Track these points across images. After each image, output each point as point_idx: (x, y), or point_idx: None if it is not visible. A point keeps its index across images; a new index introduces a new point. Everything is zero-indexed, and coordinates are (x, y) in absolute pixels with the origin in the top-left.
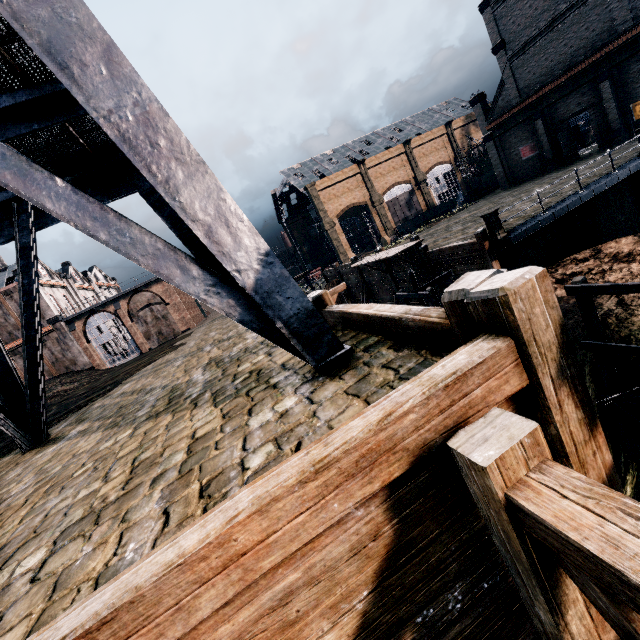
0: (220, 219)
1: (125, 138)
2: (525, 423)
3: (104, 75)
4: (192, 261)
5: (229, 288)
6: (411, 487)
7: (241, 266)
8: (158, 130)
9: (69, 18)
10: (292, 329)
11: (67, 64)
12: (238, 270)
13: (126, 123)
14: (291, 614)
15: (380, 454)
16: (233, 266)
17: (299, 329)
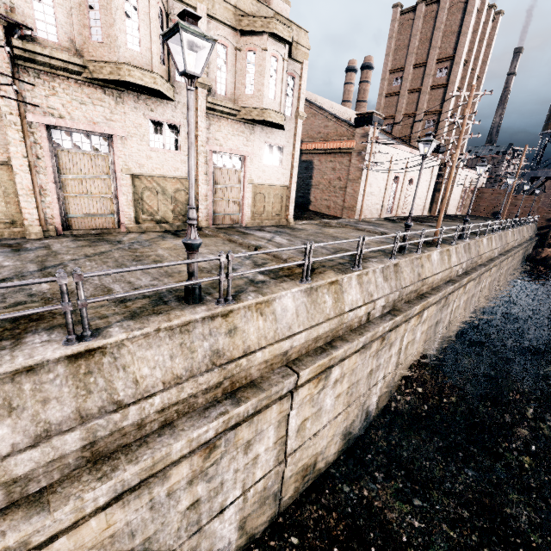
0: None
1: None
2: None
3: None
4: None
5: None
6: None
7: None
8: None
9: None
10: None
11: None
12: None
13: None
14: None
15: None
16: None
17: None
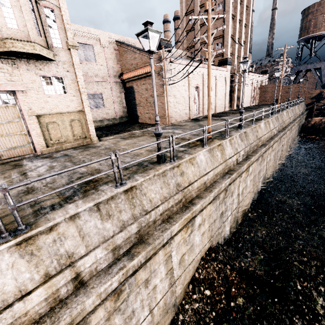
0: (324, 81)
1: (322, 75)
2: (324, 90)
3: (324, 72)
4: (321, 82)
5: (321, 84)
6: (321, 92)
7: (323, 83)
8: (324, 75)
9: (324, 69)
10: (323, 88)
11: (322, 71)
12: (322, 84)
13: (323, 75)
14: (315, 93)
15: (321, 90)
16: (322, 83)
17: (323, 88)
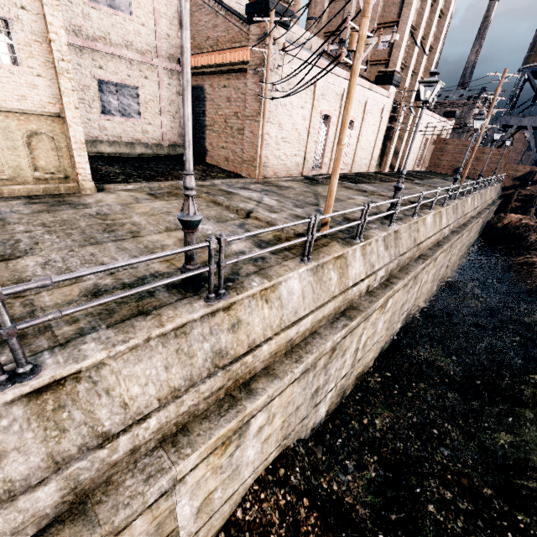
0: None
1: None
2: None
3: None
4: (536, 154)
5: (536, 158)
6: (532, 171)
7: None
8: None
9: None
10: (536, 164)
11: None
12: None
13: None
14: (522, 171)
15: (532, 168)
16: None
17: None
